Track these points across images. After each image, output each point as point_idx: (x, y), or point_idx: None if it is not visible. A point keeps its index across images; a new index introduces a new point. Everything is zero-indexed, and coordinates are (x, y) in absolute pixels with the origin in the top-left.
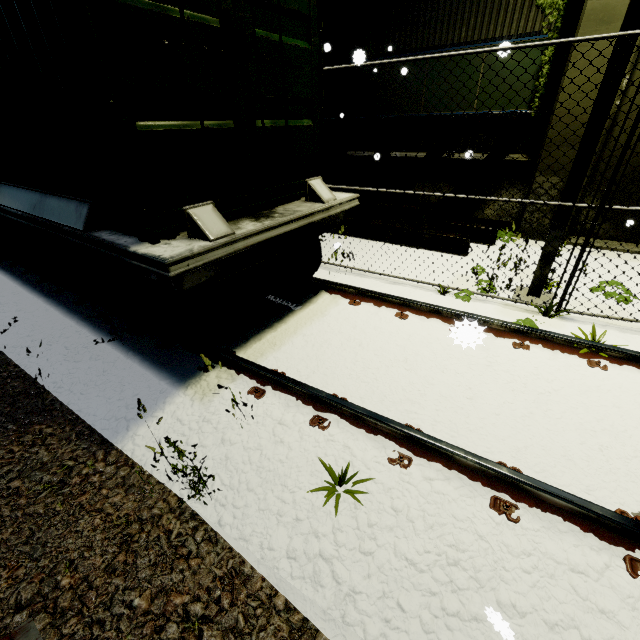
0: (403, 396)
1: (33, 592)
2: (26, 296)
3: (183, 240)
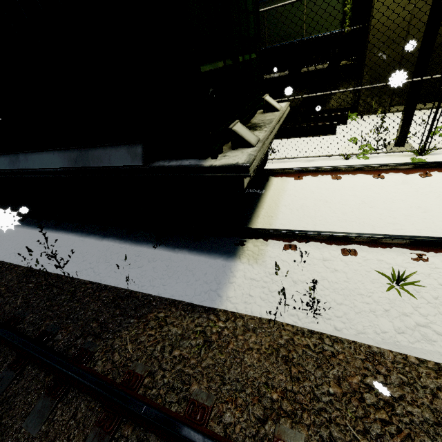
0: (383, 222)
1: (261, 409)
2: (55, 236)
3: (231, 151)
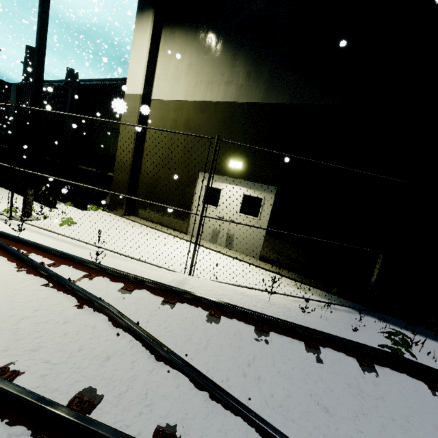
0: None
1: None
2: None
3: None
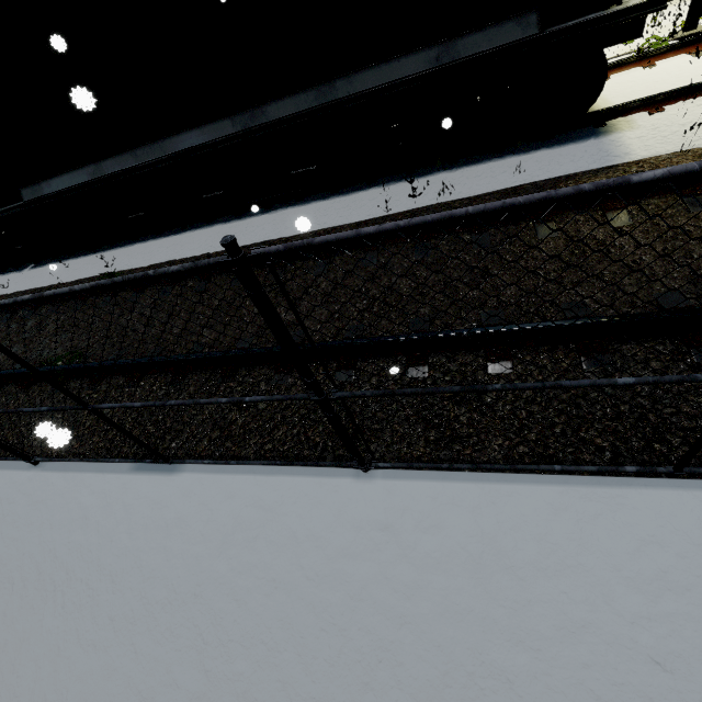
0: None
1: None
2: (351, 197)
3: None
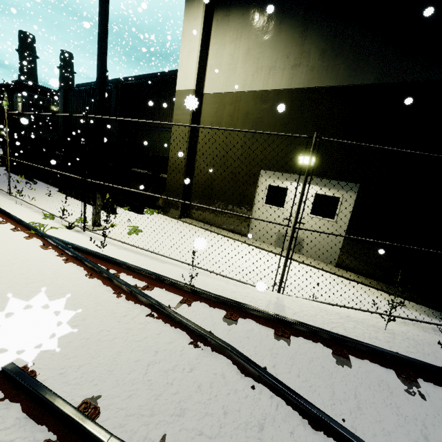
0: None
1: None
2: None
3: None
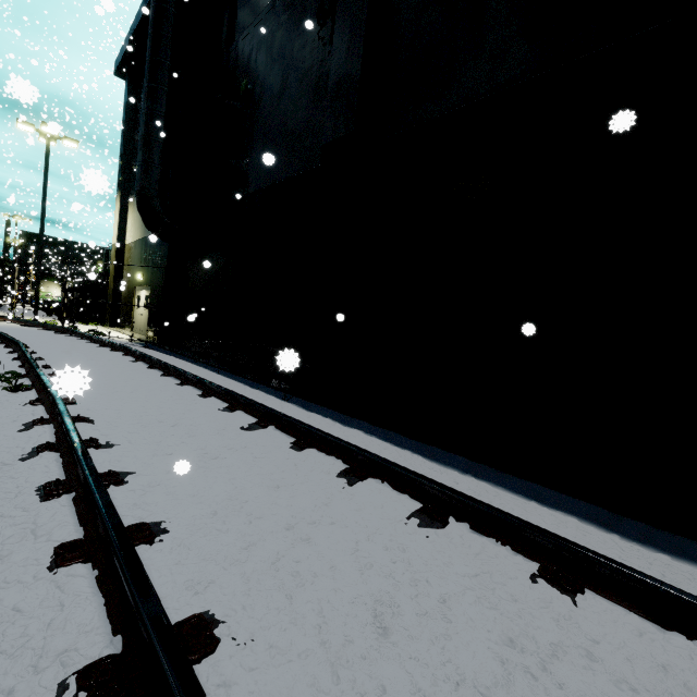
0: None
1: None
2: None
3: None
